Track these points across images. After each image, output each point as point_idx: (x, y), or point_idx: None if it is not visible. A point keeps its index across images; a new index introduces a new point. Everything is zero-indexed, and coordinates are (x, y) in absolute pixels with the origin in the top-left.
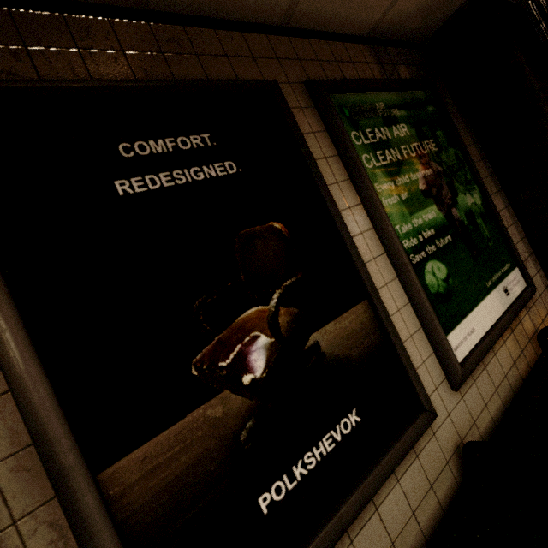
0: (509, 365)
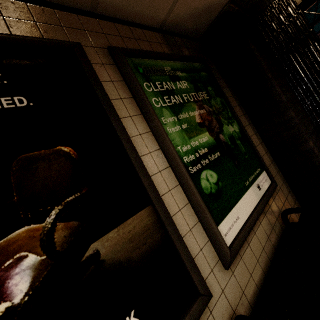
0: (265, 239)
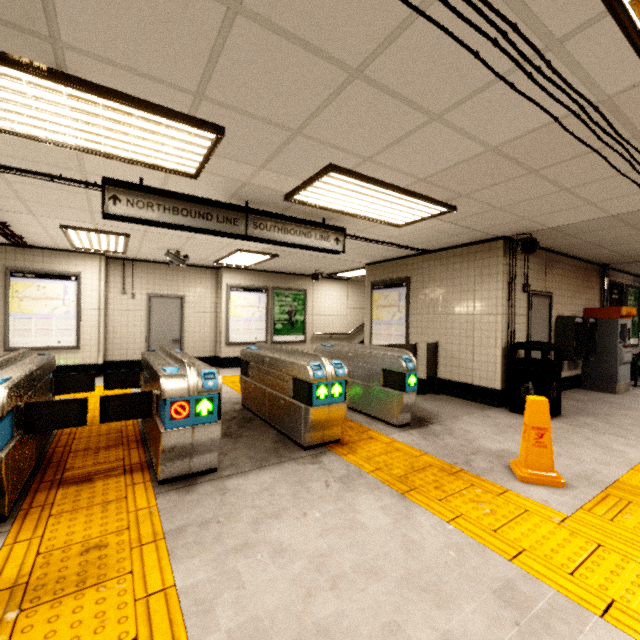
0: None
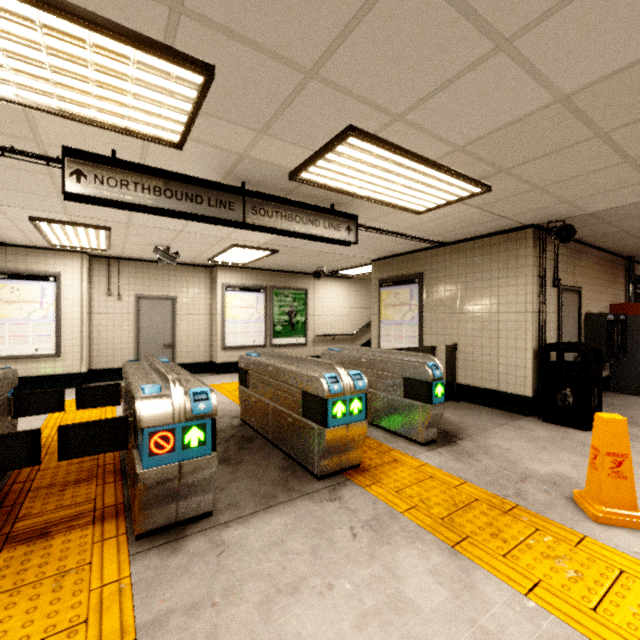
0: None
